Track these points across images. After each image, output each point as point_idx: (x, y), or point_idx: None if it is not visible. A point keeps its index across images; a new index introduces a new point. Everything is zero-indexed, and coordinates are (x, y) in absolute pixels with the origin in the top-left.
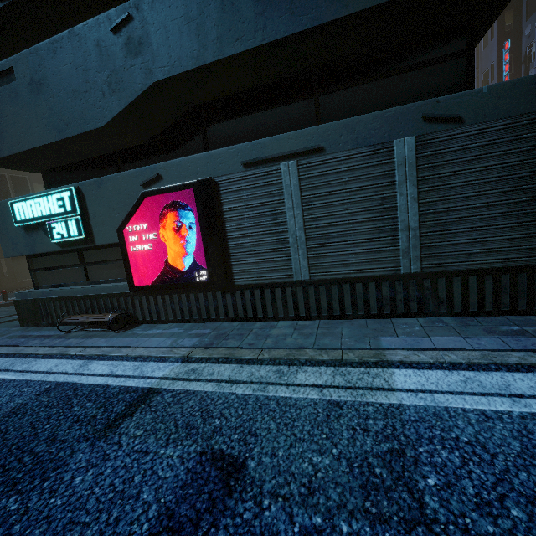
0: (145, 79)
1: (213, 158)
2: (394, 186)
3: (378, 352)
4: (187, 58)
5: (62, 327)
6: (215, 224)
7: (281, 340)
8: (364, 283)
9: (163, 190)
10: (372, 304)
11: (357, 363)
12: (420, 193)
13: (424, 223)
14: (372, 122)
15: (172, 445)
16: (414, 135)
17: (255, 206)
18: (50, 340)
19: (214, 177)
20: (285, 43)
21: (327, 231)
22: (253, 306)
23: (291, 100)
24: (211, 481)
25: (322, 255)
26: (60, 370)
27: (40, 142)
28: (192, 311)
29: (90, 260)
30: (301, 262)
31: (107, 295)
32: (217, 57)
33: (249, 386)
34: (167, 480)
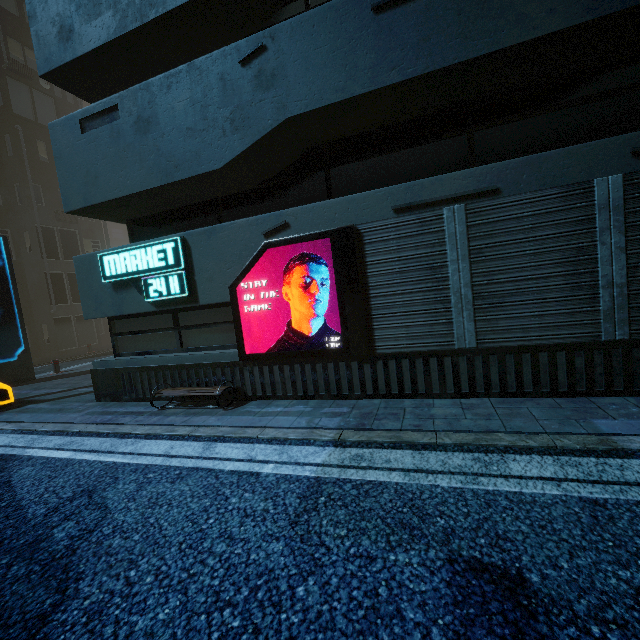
0: (276, 115)
1: (355, 203)
2: (594, 233)
3: (602, 438)
4: (330, 90)
5: (149, 402)
6: (357, 279)
7: (455, 421)
8: (551, 352)
9: (292, 240)
10: (560, 379)
11: (580, 452)
12: (628, 242)
13: (634, 278)
14: (564, 159)
15: (401, 550)
16: (621, 173)
17: (408, 258)
18: (145, 417)
19: (357, 225)
20: (450, 71)
21: (502, 288)
22: (399, 379)
23: (439, 138)
24: (492, 599)
25: (495, 318)
26: (181, 453)
27: (142, 187)
28: (318, 385)
29: (186, 323)
30: (466, 326)
31: (209, 364)
32: (367, 88)
33: (451, 477)
34: (426, 594)
